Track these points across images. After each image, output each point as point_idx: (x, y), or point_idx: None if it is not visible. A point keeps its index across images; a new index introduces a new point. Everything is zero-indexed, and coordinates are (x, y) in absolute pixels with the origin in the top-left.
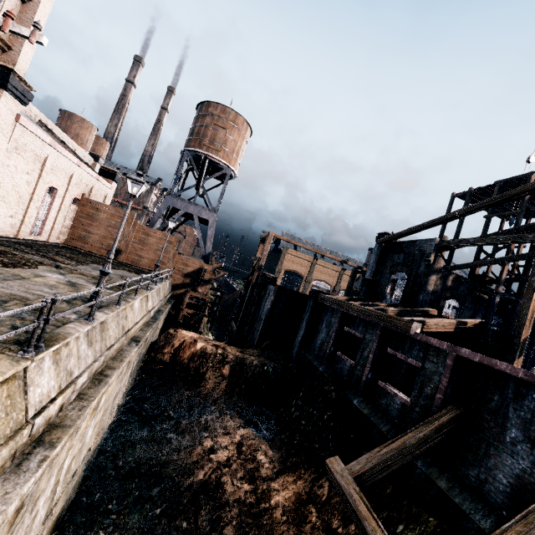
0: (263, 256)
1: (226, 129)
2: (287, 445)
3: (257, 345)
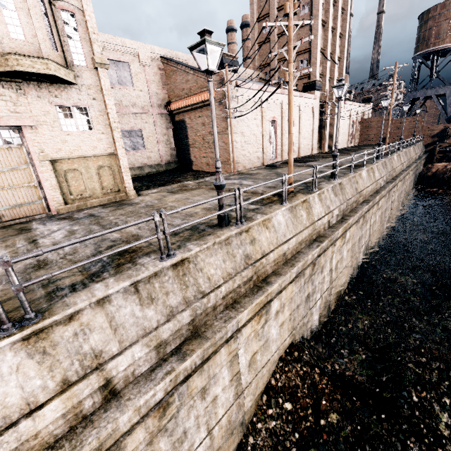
0: None
1: (449, 18)
2: None
3: None
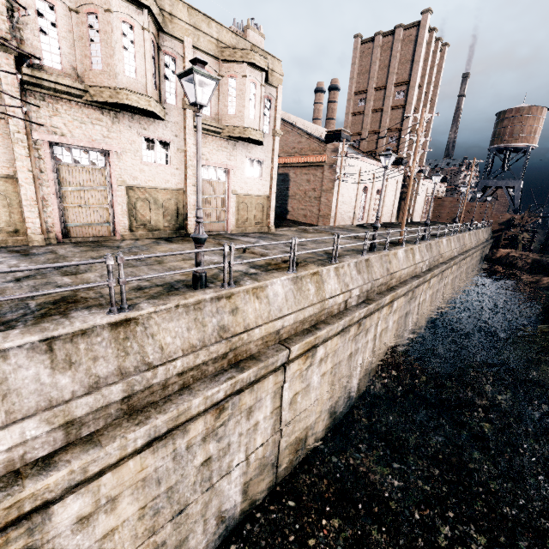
0: None
1: (521, 122)
2: None
3: None
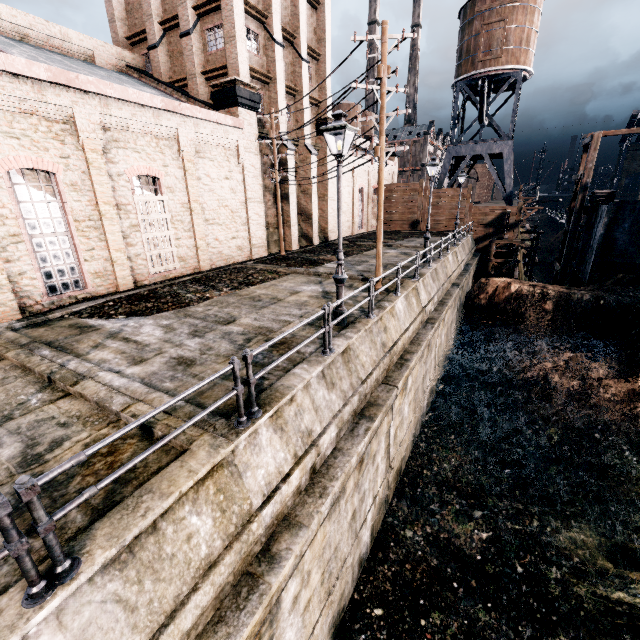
0: (587, 170)
1: (504, 19)
2: (626, 359)
3: (590, 279)
